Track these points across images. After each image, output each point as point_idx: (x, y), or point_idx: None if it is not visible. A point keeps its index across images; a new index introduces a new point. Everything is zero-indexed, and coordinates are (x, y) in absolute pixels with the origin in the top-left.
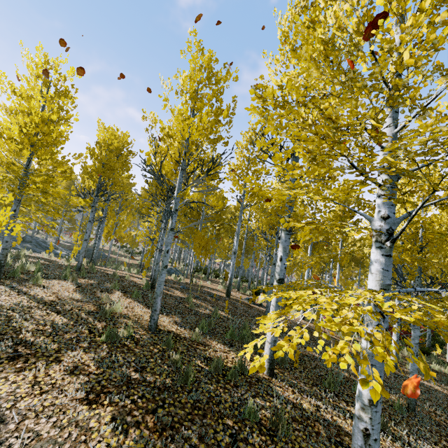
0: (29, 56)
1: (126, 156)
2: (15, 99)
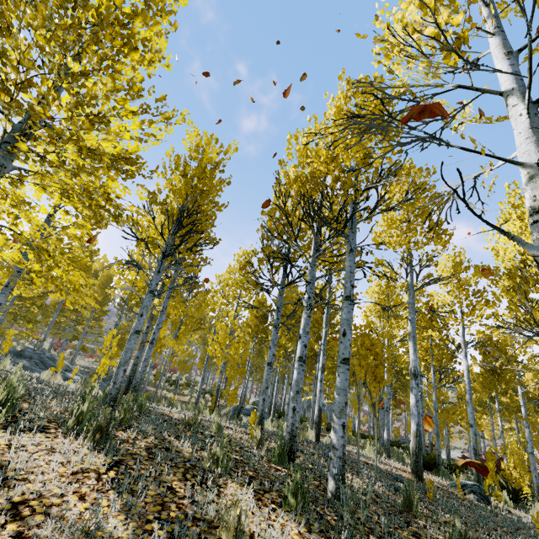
0: None
1: (228, 181)
2: None
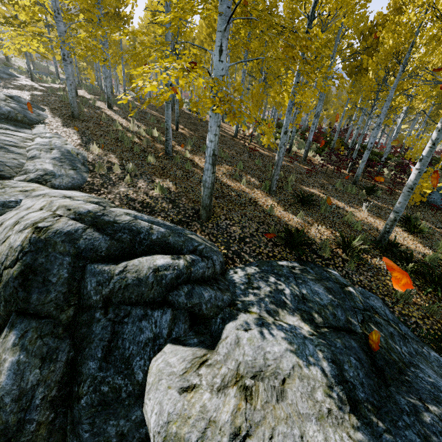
0: None
1: None
2: None
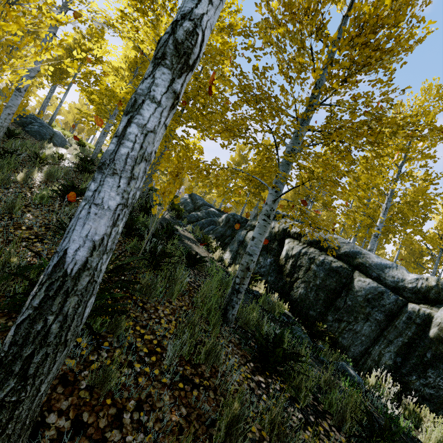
0: (265, 142)
1: None
2: (259, 158)
